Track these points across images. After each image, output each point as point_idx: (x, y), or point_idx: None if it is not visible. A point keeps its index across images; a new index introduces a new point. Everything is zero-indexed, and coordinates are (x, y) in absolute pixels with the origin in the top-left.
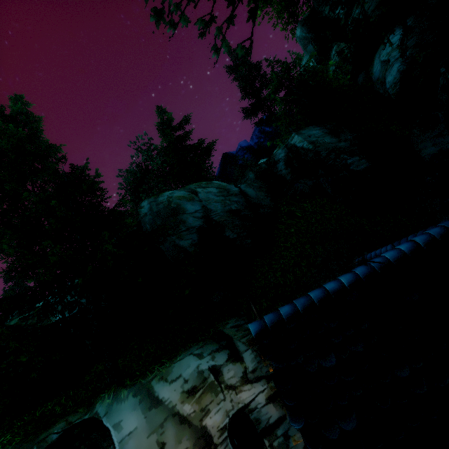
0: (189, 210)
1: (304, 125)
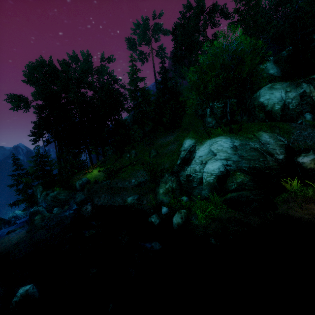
0: None
1: None
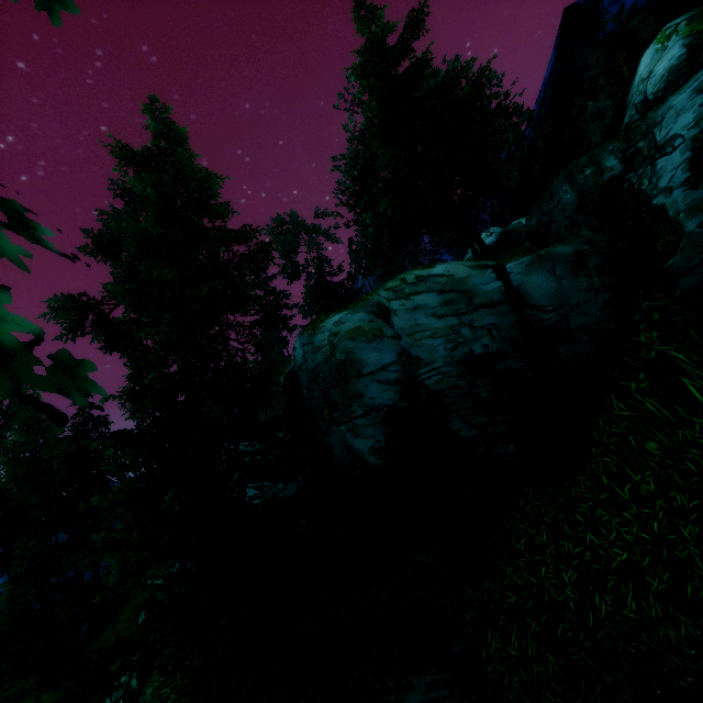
0: (372, 366)
1: None
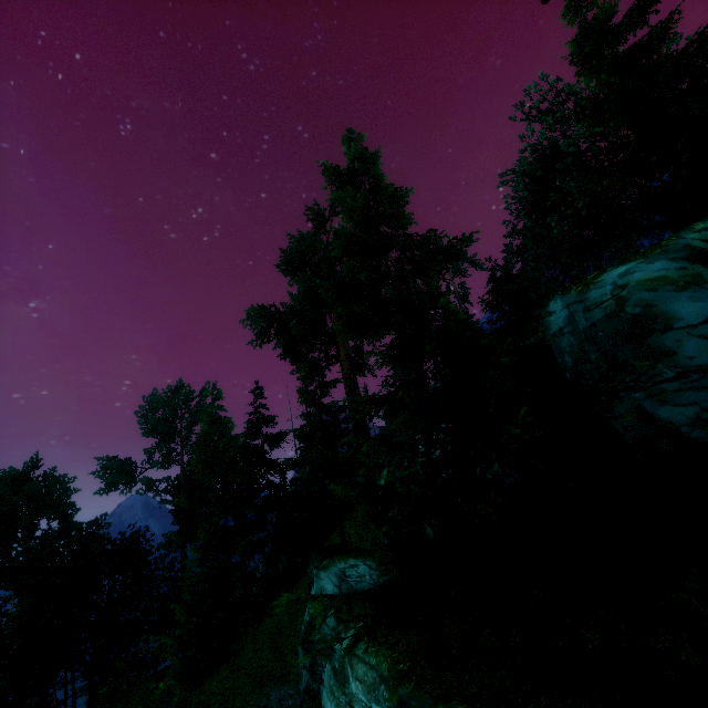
0: (685, 318)
1: None
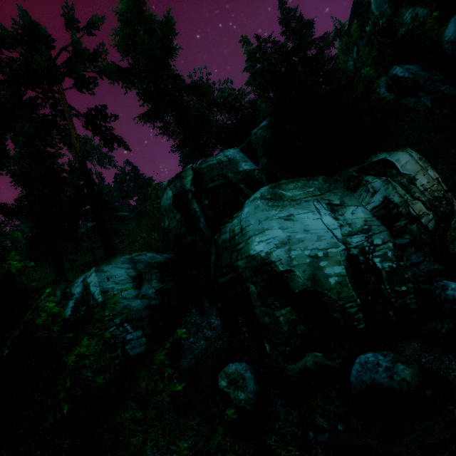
0: None
1: (385, 69)
